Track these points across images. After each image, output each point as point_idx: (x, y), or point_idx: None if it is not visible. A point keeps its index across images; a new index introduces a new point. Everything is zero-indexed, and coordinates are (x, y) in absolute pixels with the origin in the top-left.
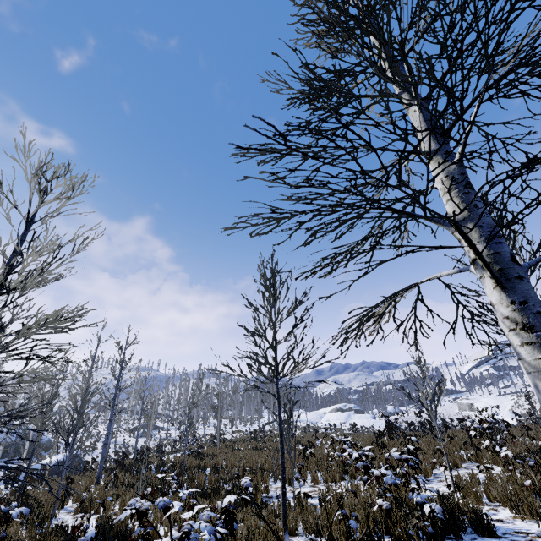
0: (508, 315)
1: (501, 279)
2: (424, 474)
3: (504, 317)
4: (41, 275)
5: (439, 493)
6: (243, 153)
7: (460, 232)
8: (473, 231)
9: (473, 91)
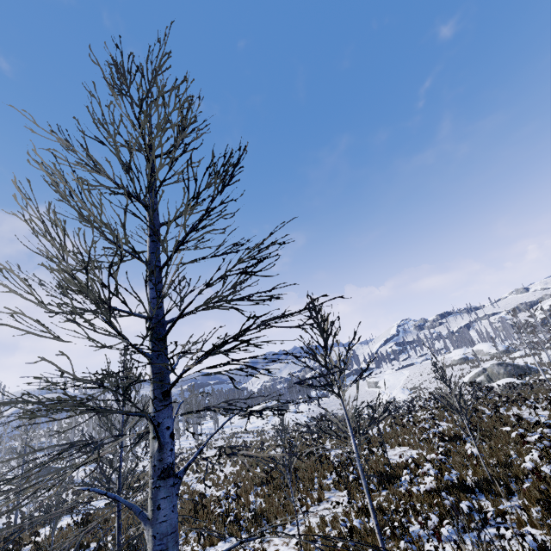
0: None
1: None
2: (292, 518)
3: None
4: None
5: (292, 547)
6: None
7: None
8: (150, 540)
9: (175, 374)
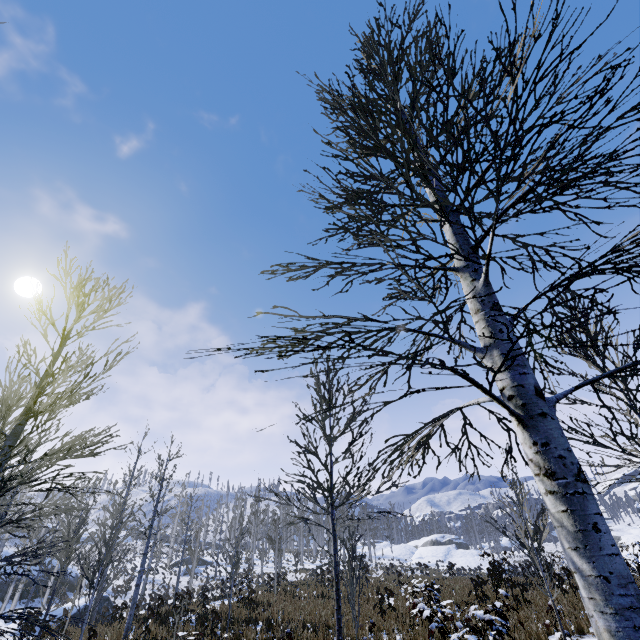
0: (532, 458)
1: (522, 416)
2: None
3: (529, 459)
4: (70, 397)
5: None
6: (272, 271)
7: (459, 375)
8: (498, 359)
9: None
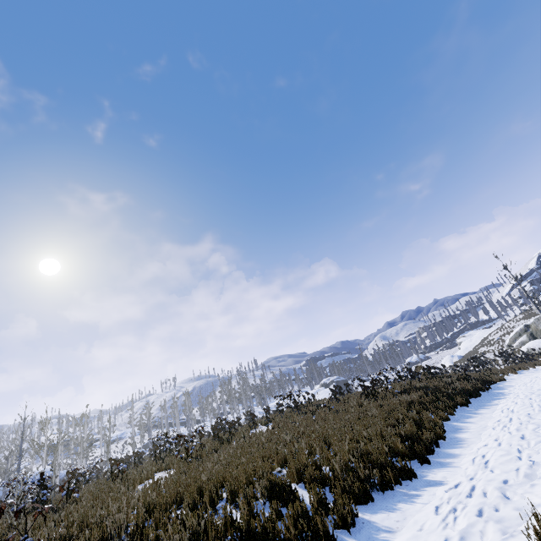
0: None
1: None
2: None
3: None
4: None
5: None
6: None
7: None
8: None
9: None
